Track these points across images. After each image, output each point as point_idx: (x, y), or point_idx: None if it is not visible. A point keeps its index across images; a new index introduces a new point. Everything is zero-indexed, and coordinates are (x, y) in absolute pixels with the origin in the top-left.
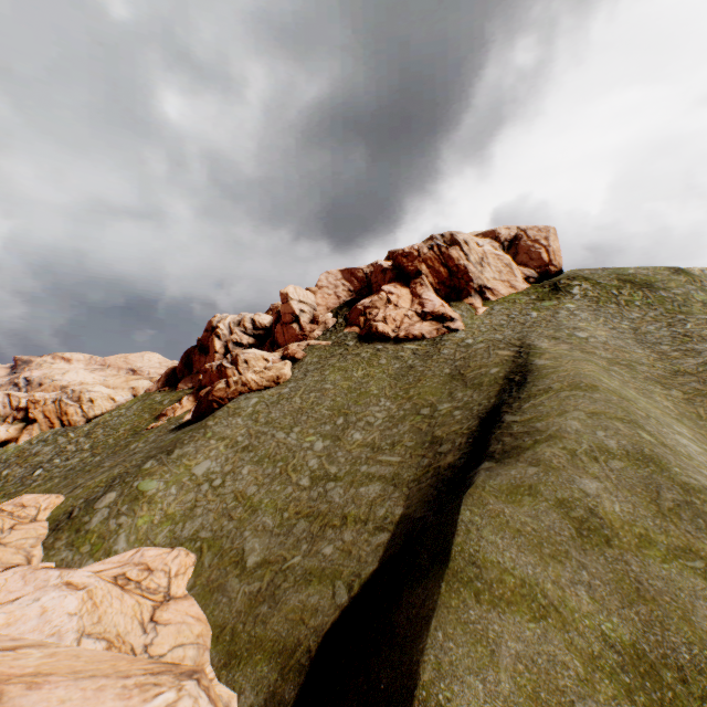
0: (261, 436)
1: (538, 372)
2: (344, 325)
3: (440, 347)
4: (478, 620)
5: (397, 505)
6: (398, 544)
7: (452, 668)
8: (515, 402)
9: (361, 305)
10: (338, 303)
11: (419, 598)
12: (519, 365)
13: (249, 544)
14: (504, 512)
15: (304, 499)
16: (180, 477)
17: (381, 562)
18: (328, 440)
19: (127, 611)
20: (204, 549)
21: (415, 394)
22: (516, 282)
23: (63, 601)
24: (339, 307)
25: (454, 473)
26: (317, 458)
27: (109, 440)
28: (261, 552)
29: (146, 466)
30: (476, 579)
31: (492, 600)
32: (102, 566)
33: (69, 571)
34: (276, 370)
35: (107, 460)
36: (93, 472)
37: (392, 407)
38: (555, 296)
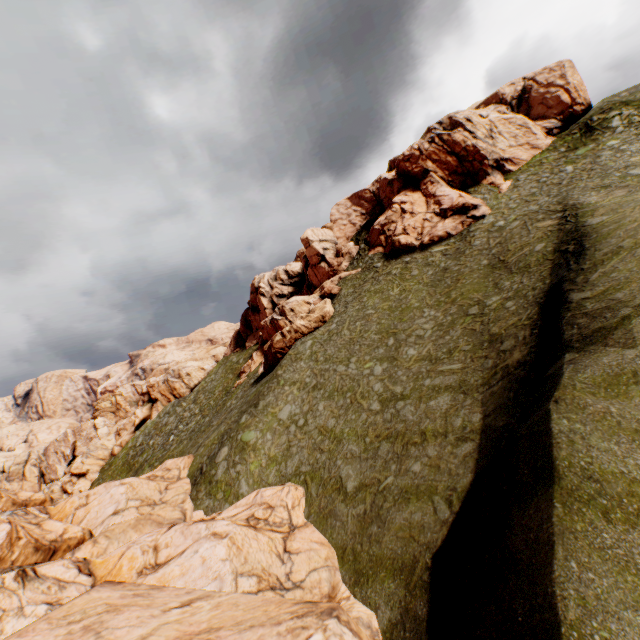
0: (324, 374)
1: (597, 234)
2: (366, 249)
3: (469, 240)
4: (617, 544)
5: (472, 412)
6: (485, 453)
7: (600, 604)
8: (578, 277)
9: (378, 225)
10: (355, 230)
11: (533, 522)
12: (569, 232)
13: (343, 471)
14: (610, 412)
15: (379, 423)
16: (270, 424)
17: (473, 473)
18: (385, 362)
19: (264, 548)
20: (308, 481)
21: (458, 296)
22: (537, 140)
23: (214, 550)
24: (357, 234)
25: (527, 370)
26: (380, 382)
27: (210, 402)
28: (356, 478)
29: (242, 421)
30: (599, 496)
31: (627, 519)
32: (235, 510)
33: (212, 523)
34: (319, 311)
35: (214, 419)
36: (207, 431)
37: (437, 315)
38: (589, 139)
